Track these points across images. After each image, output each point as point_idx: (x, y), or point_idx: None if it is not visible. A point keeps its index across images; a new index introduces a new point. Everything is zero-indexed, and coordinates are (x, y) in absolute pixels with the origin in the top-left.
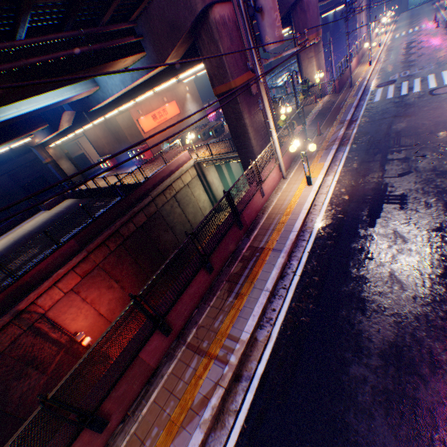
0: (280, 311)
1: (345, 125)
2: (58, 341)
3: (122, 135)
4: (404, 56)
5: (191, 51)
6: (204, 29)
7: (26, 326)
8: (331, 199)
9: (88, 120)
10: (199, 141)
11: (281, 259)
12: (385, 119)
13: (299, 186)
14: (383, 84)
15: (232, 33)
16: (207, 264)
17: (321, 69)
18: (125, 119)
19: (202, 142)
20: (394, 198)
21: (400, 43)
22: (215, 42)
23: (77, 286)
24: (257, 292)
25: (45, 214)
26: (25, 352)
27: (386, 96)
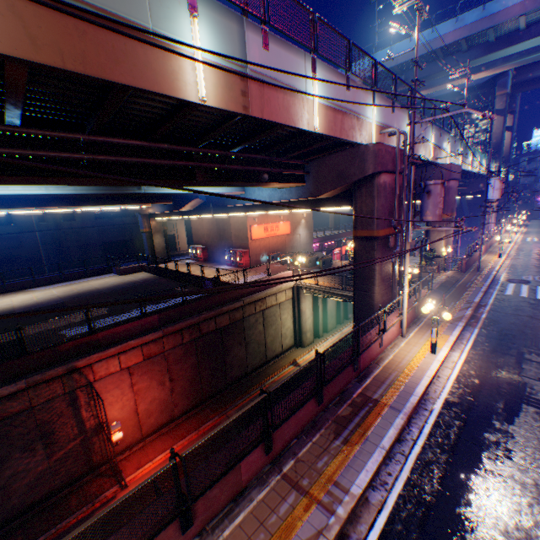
0: (397, 477)
1: (472, 306)
2: (83, 422)
3: (227, 233)
4: (537, 260)
5: (344, 195)
6: (366, 185)
7: (69, 388)
8: (458, 376)
9: (211, 211)
10: (301, 265)
11: (400, 419)
12: (519, 316)
13: (420, 350)
14: (515, 280)
15: (388, 195)
16: (320, 392)
17: (448, 244)
18: (239, 220)
19: (305, 267)
20: (536, 401)
21: (532, 247)
22: (372, 197)
23: (135, 365)
24: (370, 445)
25: (117, 278)
26: (49, 419)
27: (519, 293)
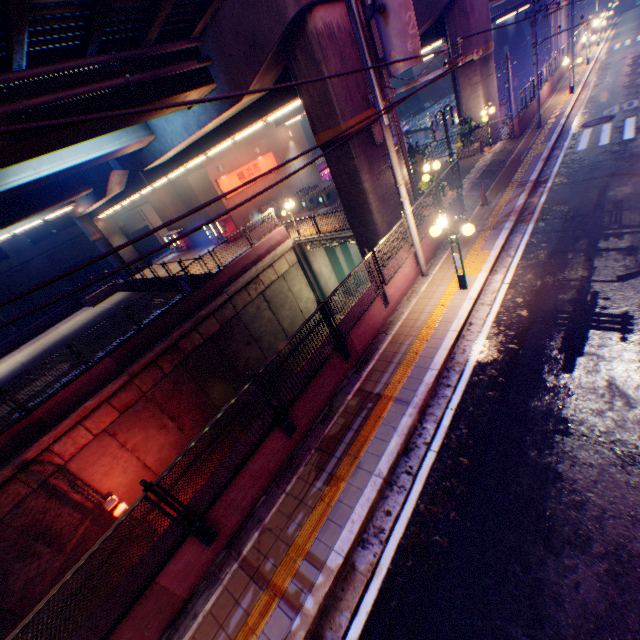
0: (398, 516)
1: (527, 189)
2: (82, 505)
3: (196, 202)
4: (628, 77)
5: (284, 79)
6: (299, 46)
7: (37, 483)
8: (498, 314)
9: (145, 182)
10: (304, 210)
11: (408, 419)
12: (595, 180)
13: (447, 290)
14: (593, 122)
15: (345, 49)
16: (284, 421)
17: (492, 101)
18: (199, 179)
19: (309, 212)
20: (611, 320)
21: (622, 57)
22: (316, 65)
23: (113, 424)
24: (362, 476)
25: (88, 312)
26: (34, 520)
27: (598, 142)
